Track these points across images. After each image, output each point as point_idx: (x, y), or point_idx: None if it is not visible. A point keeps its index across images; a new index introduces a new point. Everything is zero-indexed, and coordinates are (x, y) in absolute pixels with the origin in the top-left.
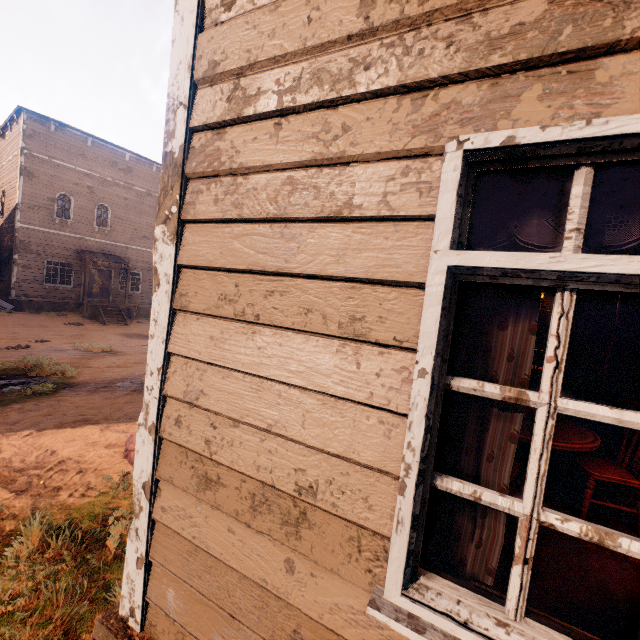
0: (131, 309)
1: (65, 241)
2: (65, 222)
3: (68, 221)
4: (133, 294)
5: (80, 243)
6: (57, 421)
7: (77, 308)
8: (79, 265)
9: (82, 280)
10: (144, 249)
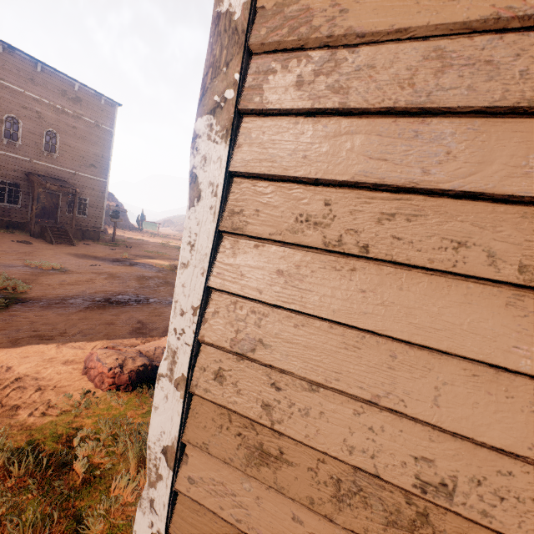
0: (77, 231)
1: (13, 162)
2: (13, 144)
3: (16, 143)
4: (80, 217)
5: (28, 165)
6: (11, 336)
7: (25, 227)
8: (27, 186)
9: (30, 201)
10: (91, 177)
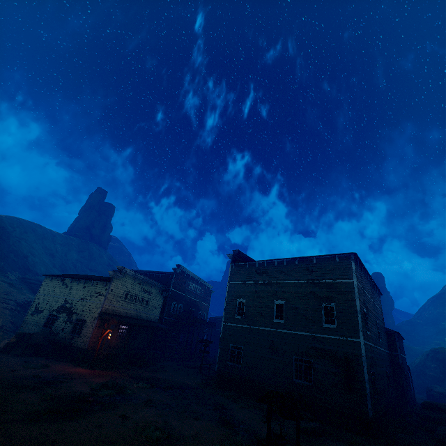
0: None
1: None
2: None
3: None
4: None
5: None
6: None
7: None
8: None
9: None
10: None
